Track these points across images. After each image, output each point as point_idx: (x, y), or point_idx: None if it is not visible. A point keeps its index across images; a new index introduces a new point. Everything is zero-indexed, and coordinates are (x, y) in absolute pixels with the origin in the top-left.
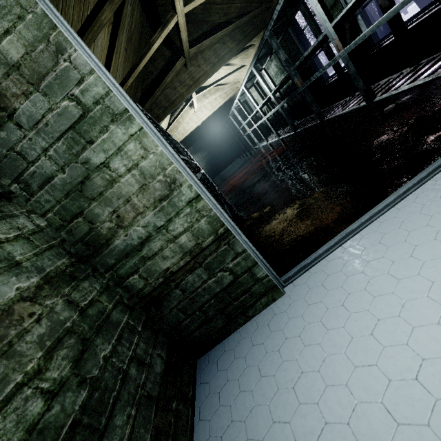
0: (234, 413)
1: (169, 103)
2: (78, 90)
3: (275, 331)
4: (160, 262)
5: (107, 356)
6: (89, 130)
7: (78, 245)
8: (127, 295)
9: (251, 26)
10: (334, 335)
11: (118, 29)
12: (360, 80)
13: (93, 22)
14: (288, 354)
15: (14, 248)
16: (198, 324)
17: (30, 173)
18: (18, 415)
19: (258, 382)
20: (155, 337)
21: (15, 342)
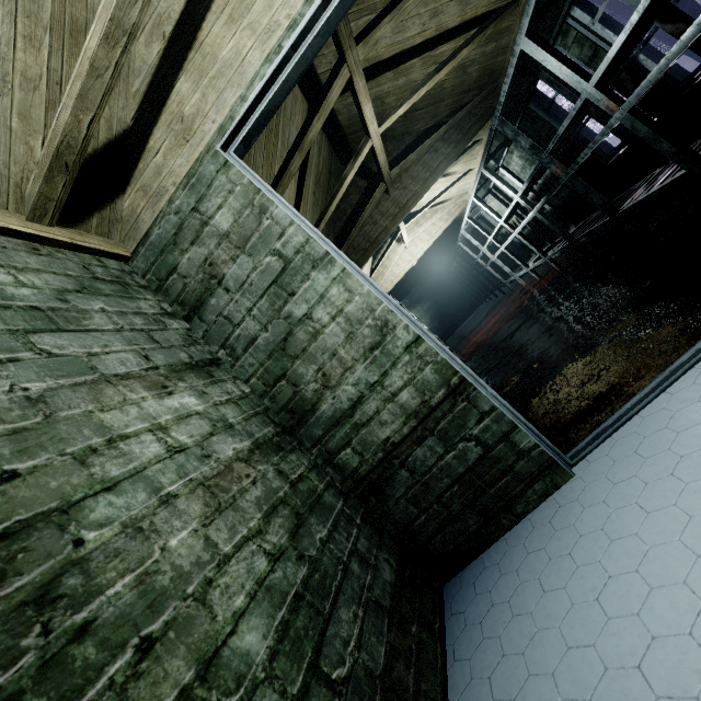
0: (506, 644)
1: (369, 242)
2: (280, 244)
3: (561, 528)
4: (377, 430)
5: (324, 540)
6: (291, 282)
7: (282, 414)
8: (339, 477)
9: (471, 119)
10: (660, 519)
11: (305, 175)
12: (662, 142)
13: (283, 175)
14: (585, 556)
15: (227, 411)
16: (437, 524)
17: (236, 337)
18: (248, 565)
19: (540, 600)
20: (379, 537)
21: (238, 497)
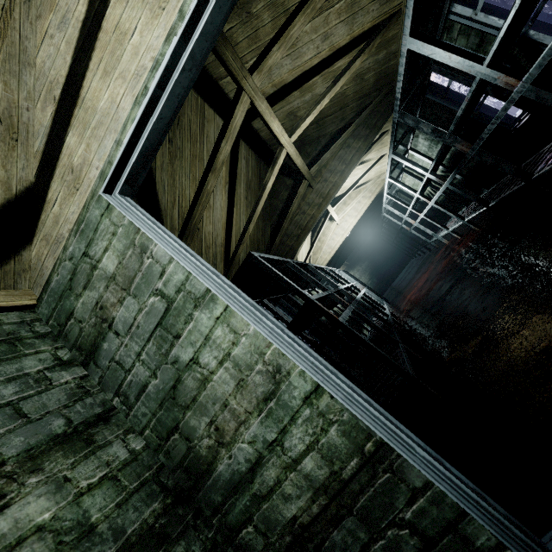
0: None
1: (300, 229)
2: (161, 283)
3: None
4: (280, 506)
5: None
6: (175, 323)
7: (178, 472)
8: None
9: (376, 116)
10: None
11: (235, 185)
12: None
13: (200, 195)
14: None
15: (93, 500)
16: None
17: (128, 383)
18: None
19: None
20: None
21: None
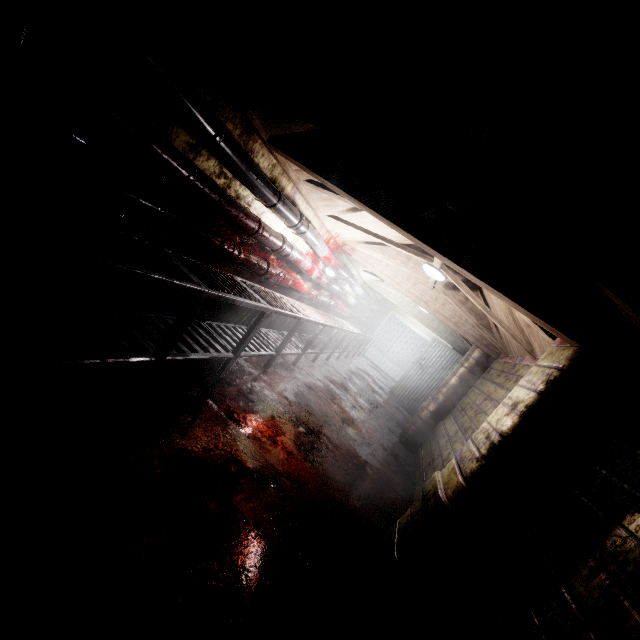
0: None
1: None
2: None
3: None
4: None
5: None
6: None
7: None
8: None
9: None
10: None
11: None
12: None
13: None
14: None
15: None
16: None
17: None
18: None
19: None
20: None
21: None
